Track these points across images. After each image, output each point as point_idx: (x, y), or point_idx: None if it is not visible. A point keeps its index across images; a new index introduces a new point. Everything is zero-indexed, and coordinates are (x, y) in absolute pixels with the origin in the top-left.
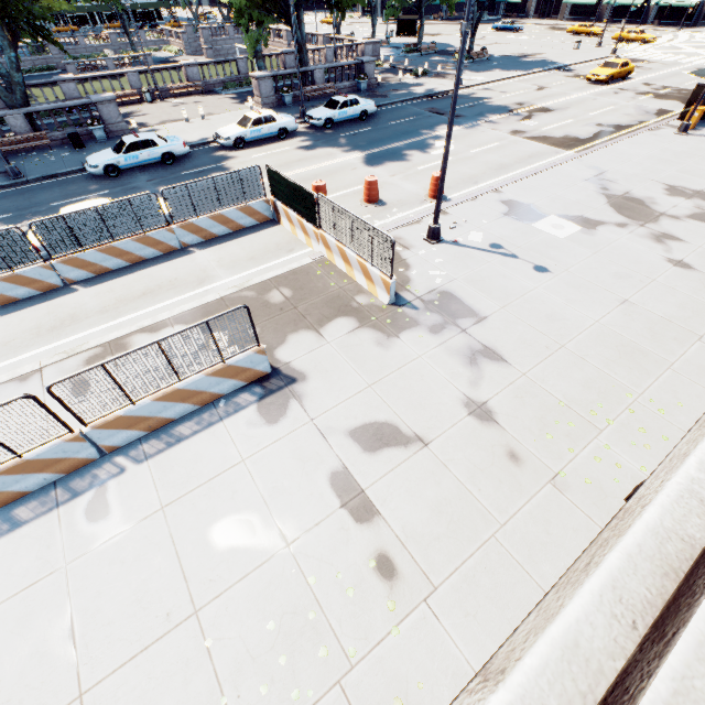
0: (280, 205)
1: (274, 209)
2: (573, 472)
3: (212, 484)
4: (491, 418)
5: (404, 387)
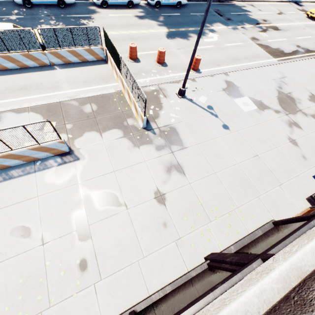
0: (108, 53)
1: (106, 54)
2: (188, 238)
3: (18, 205)
4: (164, 202)
5: (130, 176)
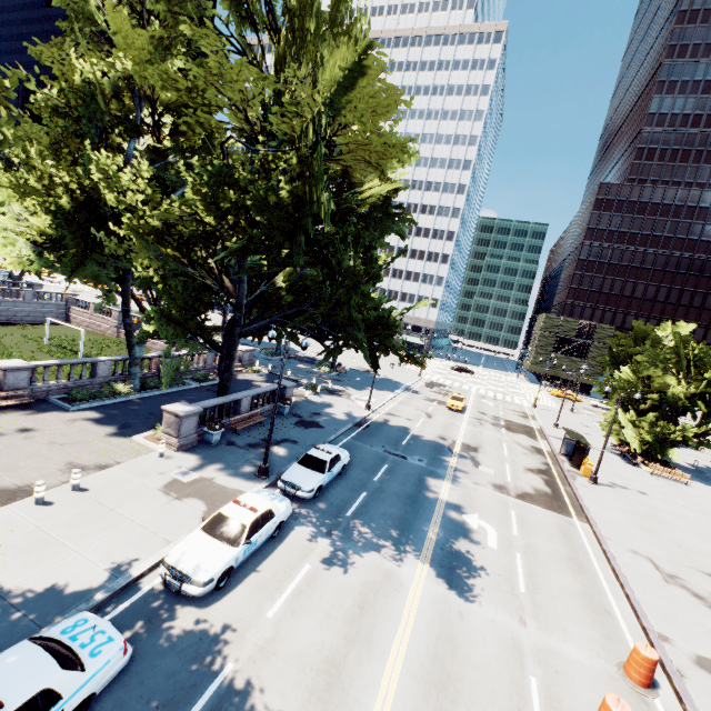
0: None
1: None
2: None
3: None
4: None
5: None
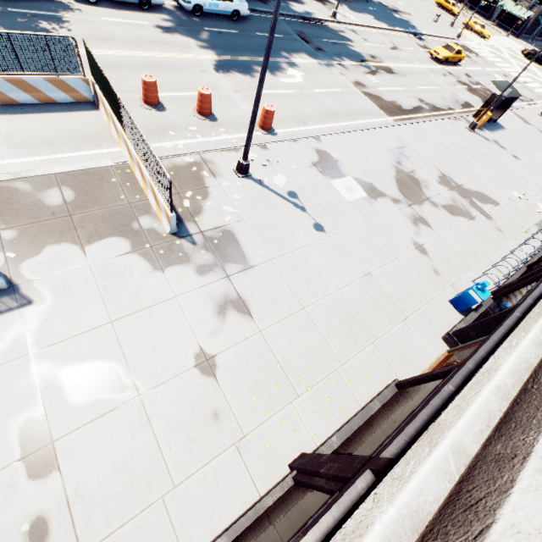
0: (97, 90)
1: (95, 92)
2: (259, 435)
3: None
4: (213, 372)
5: (146, 328)
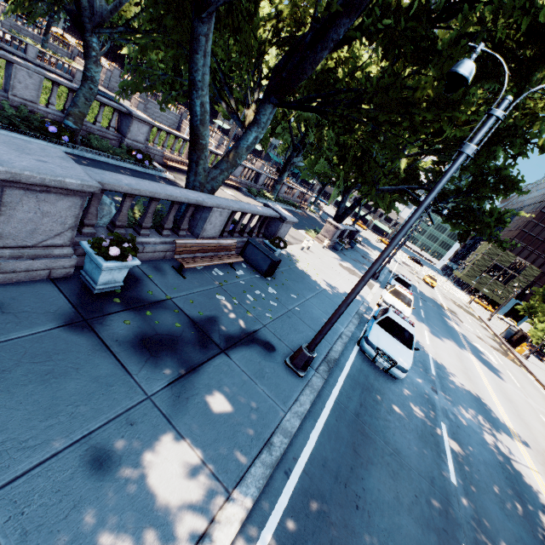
0: None
1: None
2: None
3: None
4: None
5: None
